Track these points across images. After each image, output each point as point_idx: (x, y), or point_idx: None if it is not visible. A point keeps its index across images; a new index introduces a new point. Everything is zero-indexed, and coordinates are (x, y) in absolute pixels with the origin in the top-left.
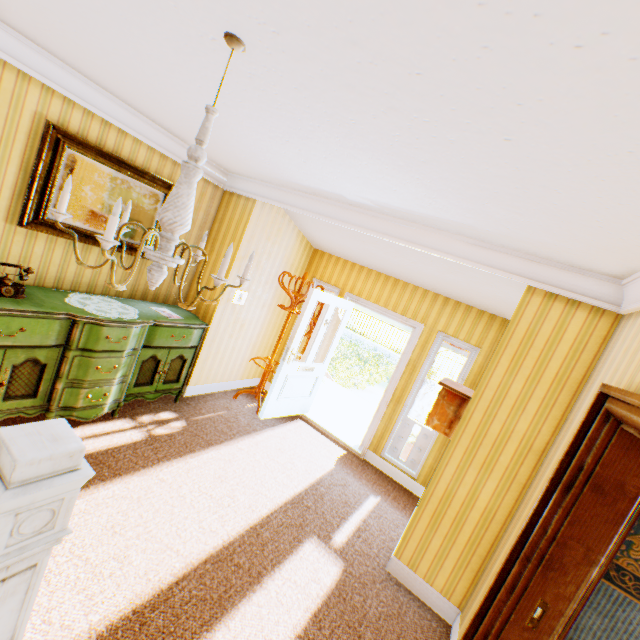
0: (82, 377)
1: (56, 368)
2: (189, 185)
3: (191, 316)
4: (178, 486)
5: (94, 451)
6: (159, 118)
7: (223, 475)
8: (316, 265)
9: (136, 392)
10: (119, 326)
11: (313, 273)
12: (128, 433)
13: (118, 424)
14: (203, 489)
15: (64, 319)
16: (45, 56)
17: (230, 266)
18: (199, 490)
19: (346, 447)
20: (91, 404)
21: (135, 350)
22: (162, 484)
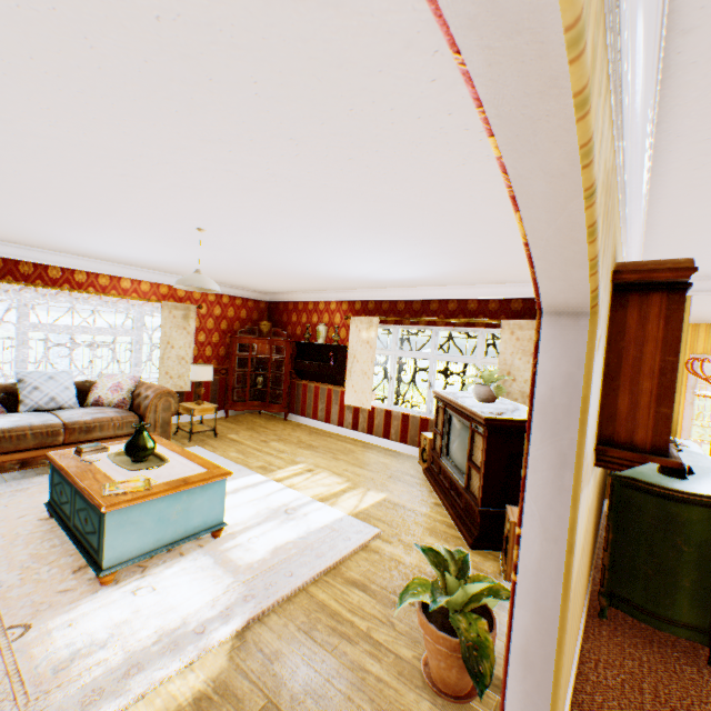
0: None
1: None
2: None
3: None
4: None
5: None
6: (680, 254)
7: None
8: (689, 340)
9: None
10: None
11: (688, 349)
12: None
13: None
14: None
15: None
16: (641, 239)
17: (678, 372)
18: None
19: None
20: None
21: None
22: None
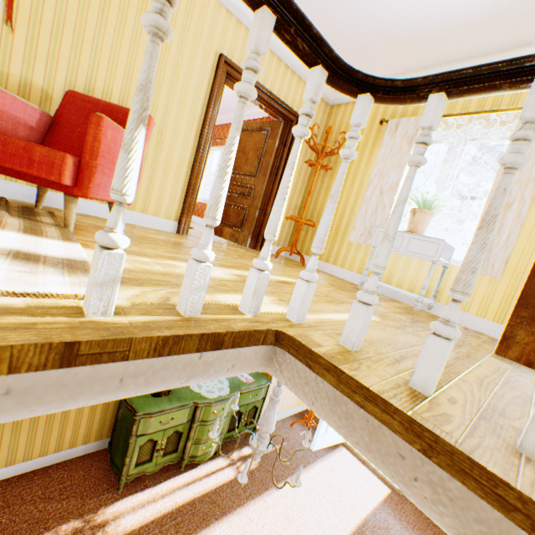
0: (200, 437)
1: (187, 432)
2: (274, 409)
3: (259, 374)
4: (261, 525)
5: (208, 490)
6: None
7: (290, 514)
8: None
9: (228, 435)
10: (220, 402)
11: None
12: (226, 471)
13: (219, 462)
14: (277, 529)
15: (192, 405)
16: None
17: None
18: (275, 530)
19: (385, 479)
20: (204, 451)
21: (228, 412)
22: (251, 523)
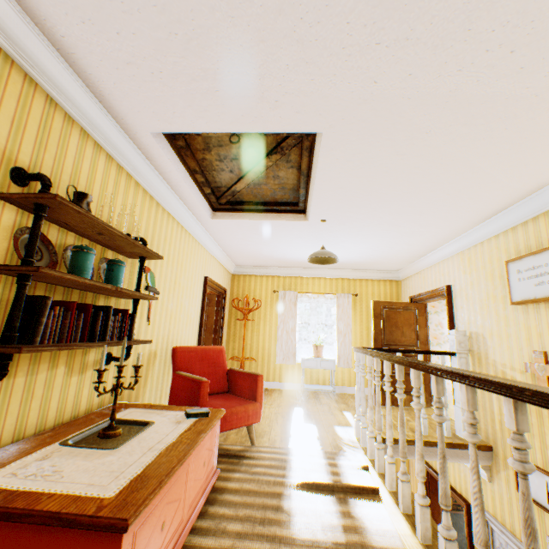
0: None
1: None
2: None
3: None
4: None
5: None
6: None
7: None
8: None
9: None
10: None
11: None
12: None
13: None
14: None
15: None
16: None
17: None
18: None
19: None
20: None
21: None
22: None
